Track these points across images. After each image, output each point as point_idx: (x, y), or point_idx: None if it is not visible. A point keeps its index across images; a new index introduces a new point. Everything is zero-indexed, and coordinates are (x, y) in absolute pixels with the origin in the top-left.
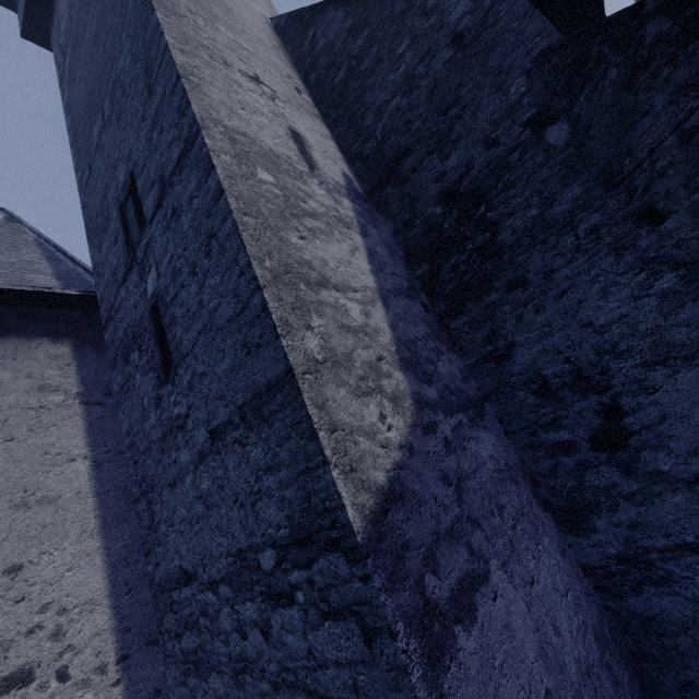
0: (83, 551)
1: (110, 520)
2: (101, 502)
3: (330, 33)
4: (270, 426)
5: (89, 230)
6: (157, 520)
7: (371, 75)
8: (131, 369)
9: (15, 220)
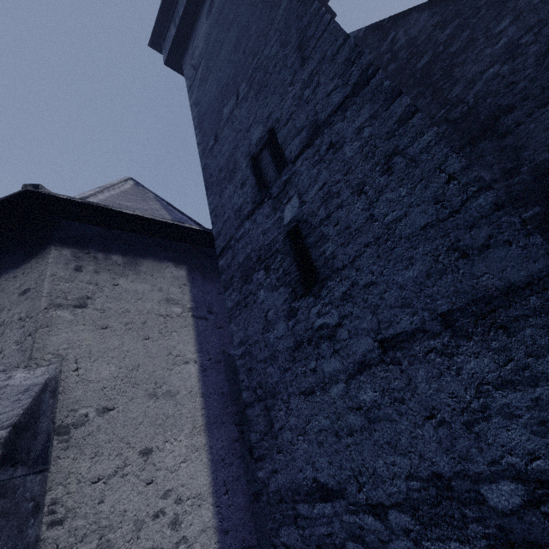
0: (193, 445)
1: (212, 420)
2: (205, 403)
3: (413, 31)
4: (511, 333)
5: (208, 184)
6: (279, 426)
7: (462, 54)
8: (253, 287)
9: (140, 185)
